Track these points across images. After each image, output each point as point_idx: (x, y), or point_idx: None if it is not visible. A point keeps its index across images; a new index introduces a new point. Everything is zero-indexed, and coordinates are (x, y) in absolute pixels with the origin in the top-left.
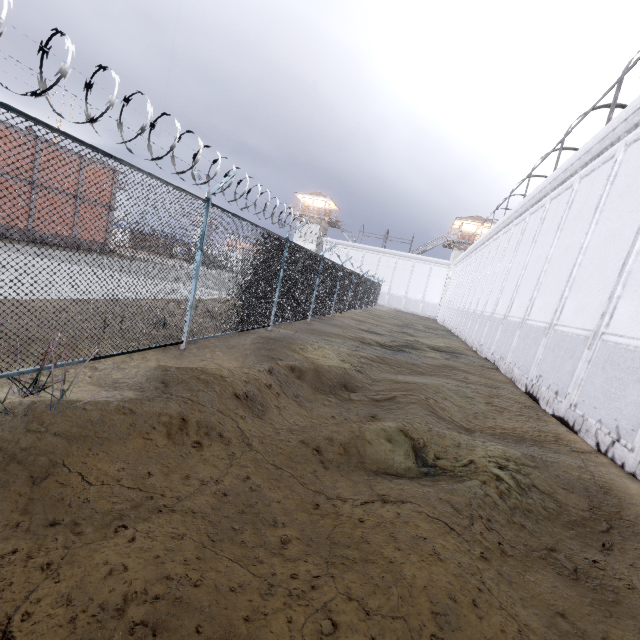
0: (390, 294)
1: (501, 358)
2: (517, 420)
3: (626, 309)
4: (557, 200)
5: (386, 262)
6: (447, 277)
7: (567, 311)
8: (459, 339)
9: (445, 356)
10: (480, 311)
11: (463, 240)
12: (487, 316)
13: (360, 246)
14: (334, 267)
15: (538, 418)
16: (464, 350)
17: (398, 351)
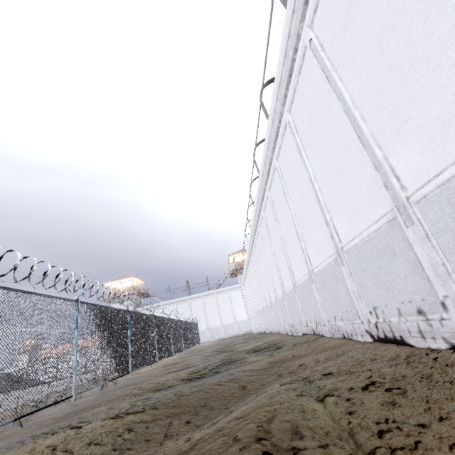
0: (209, 329)
1: (317, 323)
2: (449, 394)
3: (407, 154)
4: (272, 185)
5: (195, 305)
6: (243, 296)
7: (342, 227)
8: (273, 333)
9: (267, 352)
10: (274, 299)
11: (240, 266)
12: (281, 297)
13: (171, 302)
14: (112, 313)
15: (453, 366)
16: (282, 338)
17: (210, 376)
